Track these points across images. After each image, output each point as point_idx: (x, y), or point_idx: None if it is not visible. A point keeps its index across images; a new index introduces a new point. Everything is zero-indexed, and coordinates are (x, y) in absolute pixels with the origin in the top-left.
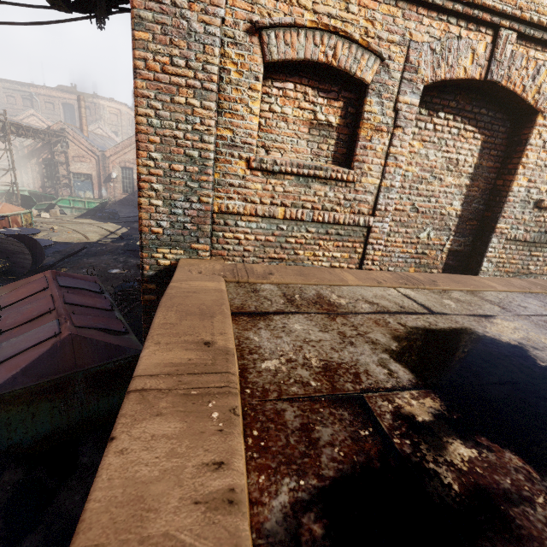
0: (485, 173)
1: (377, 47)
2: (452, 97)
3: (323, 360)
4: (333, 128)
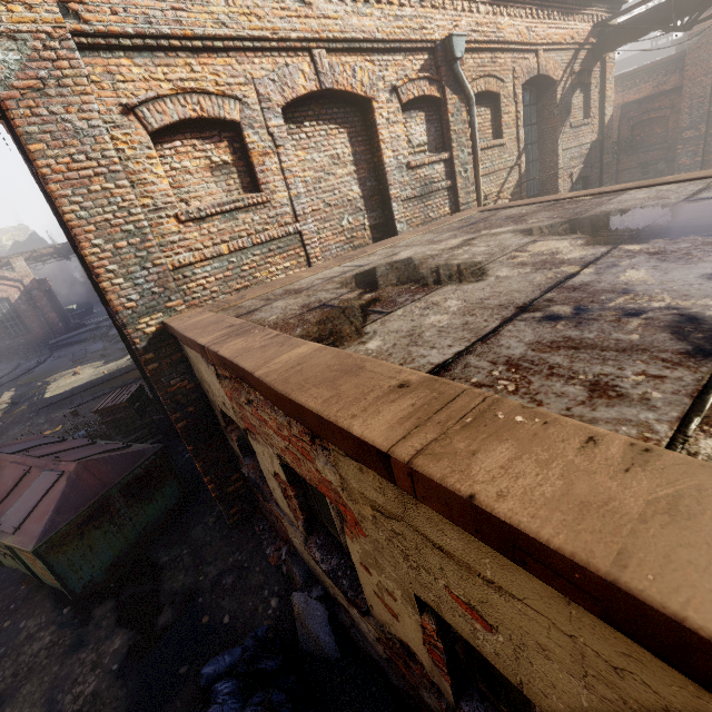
0: (363, 157)
1: (231, 92)
2: (307, 108)
3: (301, 305)
4: (230, 165)
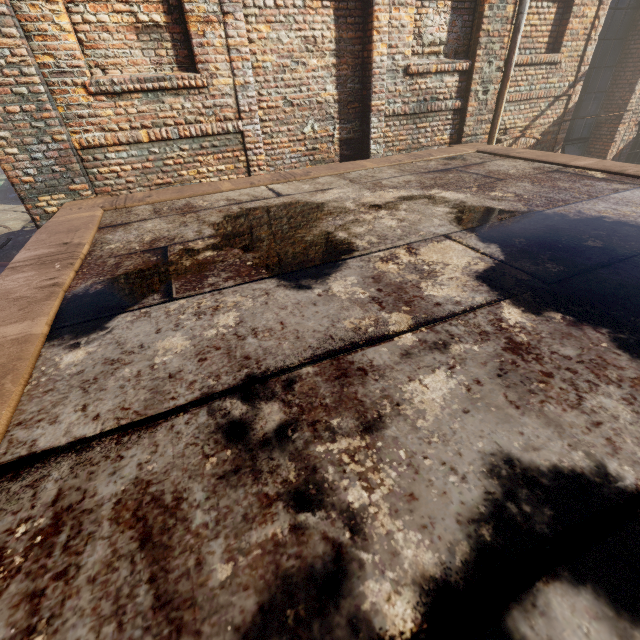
0: (350, 47)
1: None
2: None
3: (155, 237)
4: (163, 29)
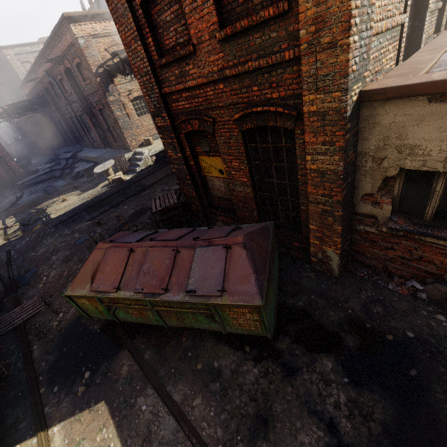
0: None
1: None
2: None
3: None
4: None
